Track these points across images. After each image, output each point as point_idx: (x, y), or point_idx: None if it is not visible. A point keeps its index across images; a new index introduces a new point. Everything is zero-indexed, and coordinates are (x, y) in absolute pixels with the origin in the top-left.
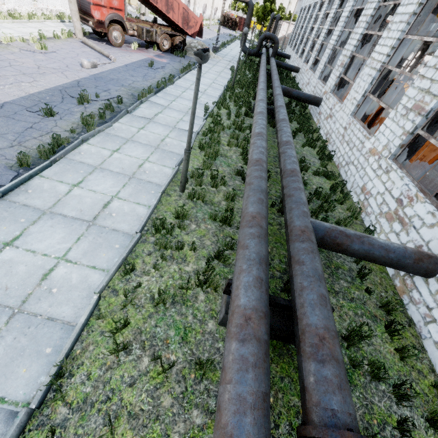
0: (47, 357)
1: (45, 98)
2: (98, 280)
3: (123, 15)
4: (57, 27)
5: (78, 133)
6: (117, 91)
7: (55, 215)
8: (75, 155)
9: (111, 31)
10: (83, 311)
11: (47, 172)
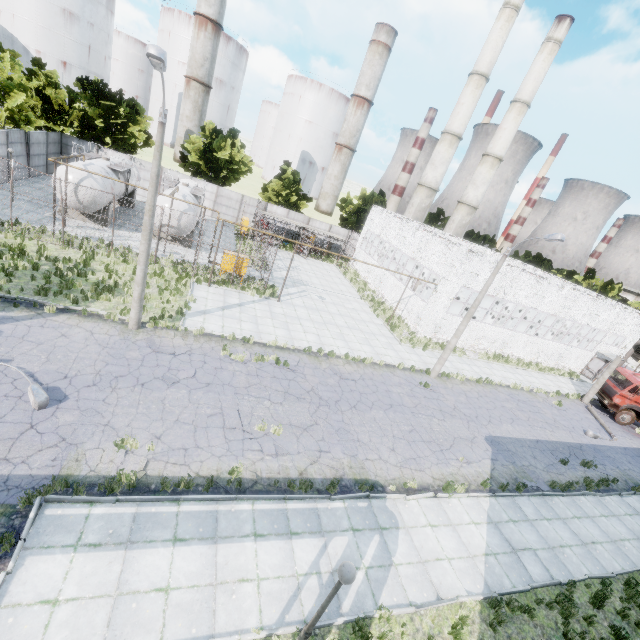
0: (562, 574)
1: (559, 448)
2: (585, 571)
3: None
4: (566, 384)
5: (579, 486)
6: (611, 470)
7: (565, 524)
8: (576, 499)
9: (622, 413)
10: (577, 575)
11: (561, 498)
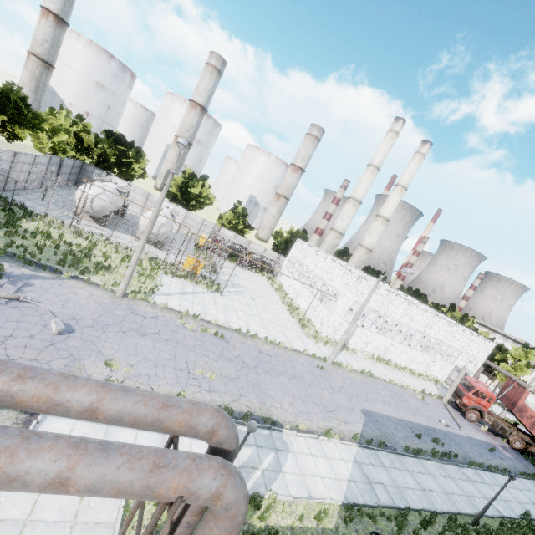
0: (403, 504)
1: (417, 427)
2: (420, 506)
3: (485, 410)
4: (432, 387)
5: (427, 454)
6: (455, 449)
7: (411, 474)
8: (423, 462)
9: (470, 412)
10: (414, 507)
11: (412, 458)
